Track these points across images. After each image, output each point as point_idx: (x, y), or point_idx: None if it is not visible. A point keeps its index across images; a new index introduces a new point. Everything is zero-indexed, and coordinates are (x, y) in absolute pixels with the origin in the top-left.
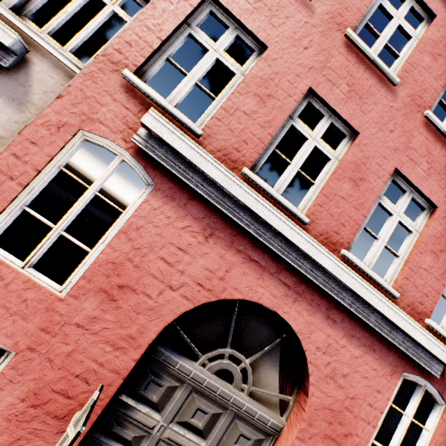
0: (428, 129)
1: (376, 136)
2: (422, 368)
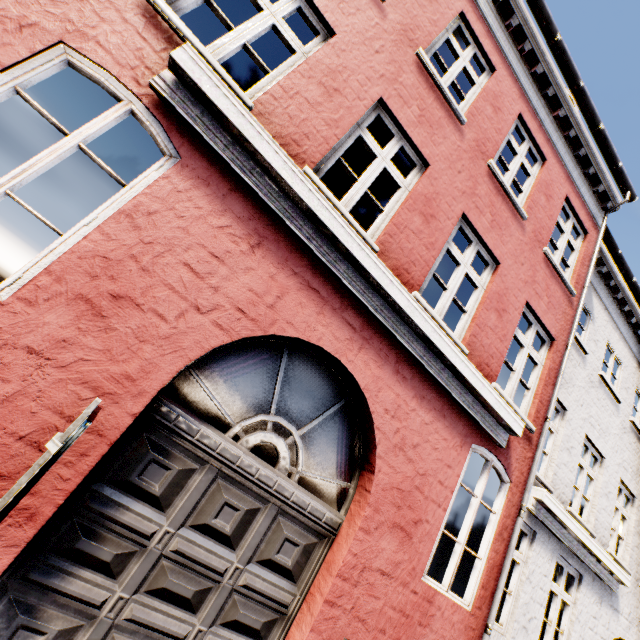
0: (491, 180)
1: (446, 173)
2: (490, 440)
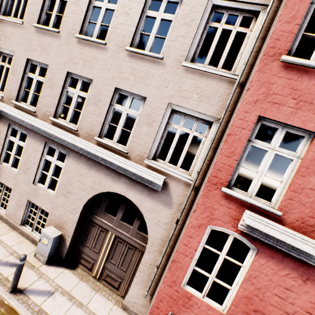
0: None
1: None
2: None
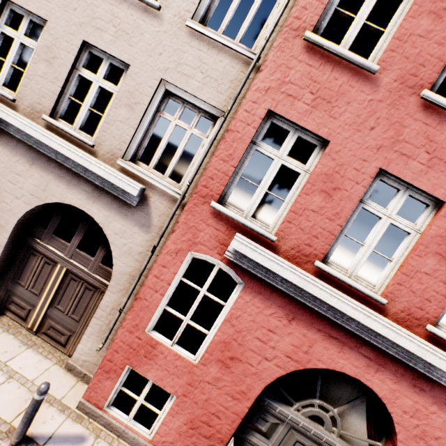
0: None
1: None
2: None
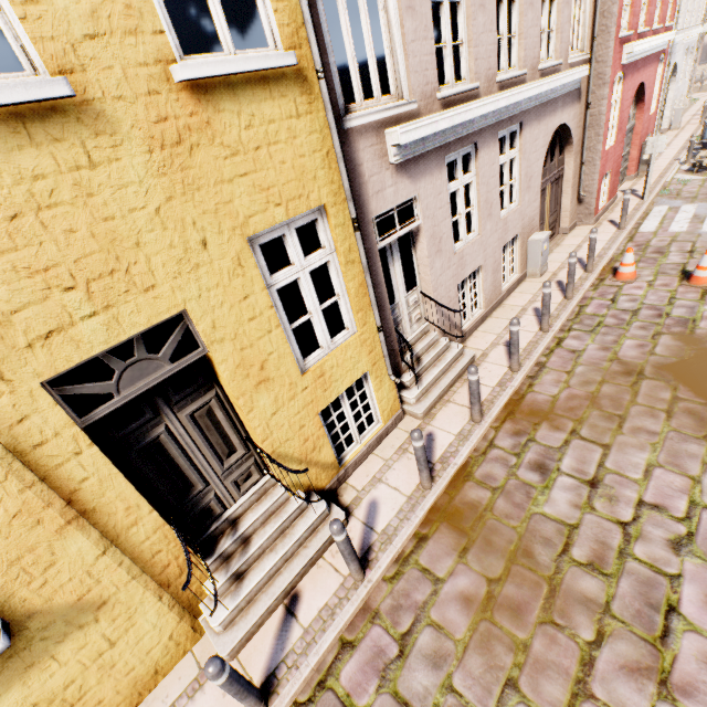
0: None
1: None
2: (662, 50)
